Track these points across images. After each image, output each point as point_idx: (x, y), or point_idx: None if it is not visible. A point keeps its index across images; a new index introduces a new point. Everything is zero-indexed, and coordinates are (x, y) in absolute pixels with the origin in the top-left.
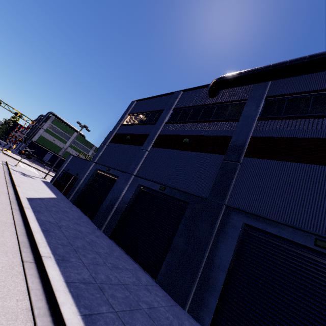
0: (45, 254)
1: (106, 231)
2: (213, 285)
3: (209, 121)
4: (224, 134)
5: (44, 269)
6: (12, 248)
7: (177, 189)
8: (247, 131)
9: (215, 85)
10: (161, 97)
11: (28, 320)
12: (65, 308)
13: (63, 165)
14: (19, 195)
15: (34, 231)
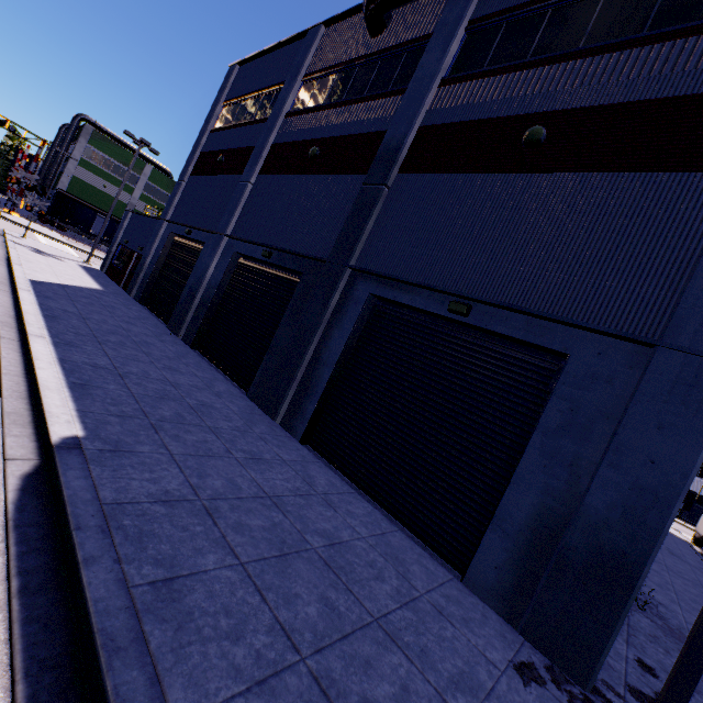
0: (35, 333)
1: (187, 338)
2: (315, 387)
3: (360, 100)
4: (379, 127)
5: (28, 345)
6: None
7: (286, 251)
8: (412, 114)
9: (373, 0)
10: (285, 47)
11: None
12: (44, 372)
13: (117, 235)
14: (14, 275)
15: (27, 313)
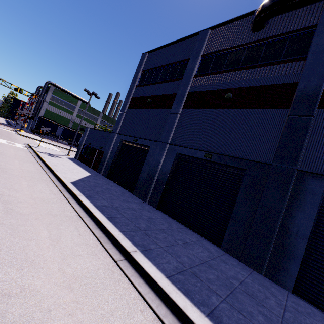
0: (130, 248)
1: (152, 203)
2: (292, 252)
3: (258, 66)
4: (284, 81)
5: (140, 267)
6: (96, 246)
7: (229, 155)
8: (321, 72)
9: (266, 11)
10: (180, 42)
11: None
12: (191, 313)
13: (82, 140)
14: (64, 182)
15: (104, 222)
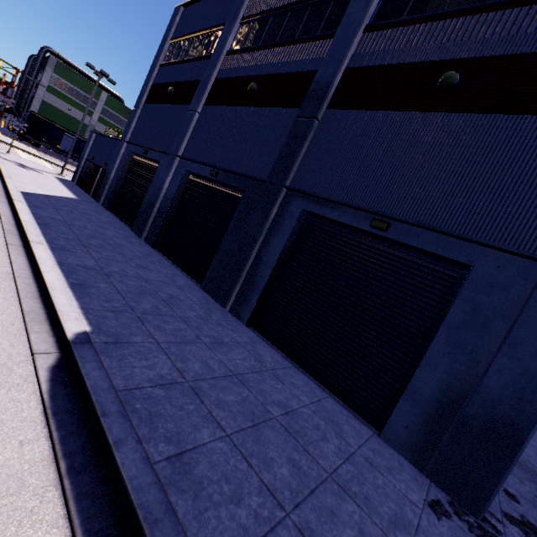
0: (35, 240)
1: (148, 239)
2: (257, 283)
3: (292, 42)
4: (309, 67)
5: (31, 250)
6: None
7: (231, 171)
8: (340, 57)
9: None
10: None
11: (8, 279)
12: (49, 275)
13: (84, 152)
14: (8, 188)
15: (25, 222)
